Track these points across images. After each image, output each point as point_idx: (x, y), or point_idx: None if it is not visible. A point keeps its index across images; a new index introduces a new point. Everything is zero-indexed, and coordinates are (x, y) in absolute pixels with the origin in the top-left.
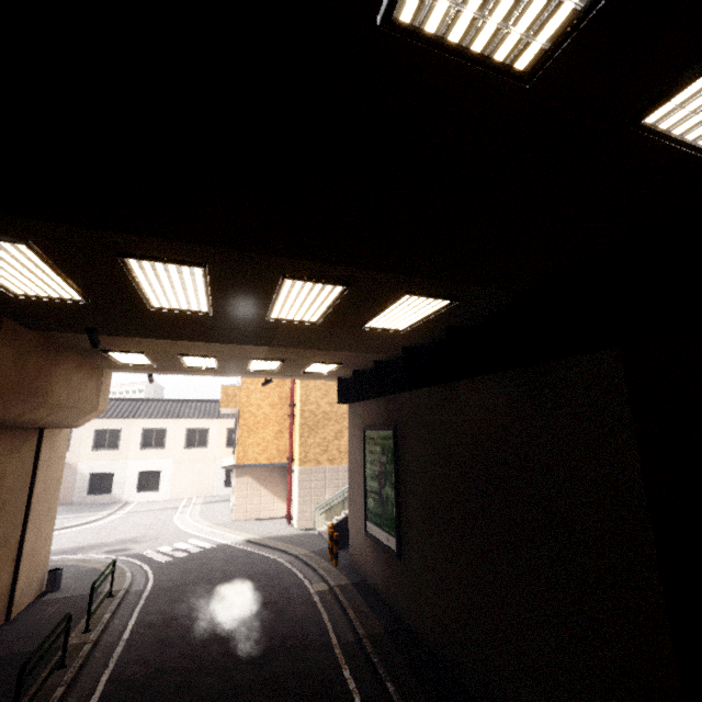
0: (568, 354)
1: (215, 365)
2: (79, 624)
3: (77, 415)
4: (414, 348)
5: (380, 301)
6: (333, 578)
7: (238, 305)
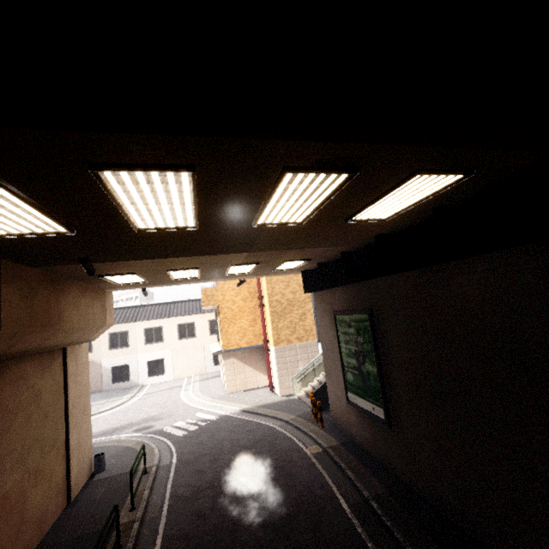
0: None
1: (198, 275)
2: (125, 502)
3: (90, 332)
4: (386, 235)
5: (380, 187)
6: (324, 440)
7: (225, 214)
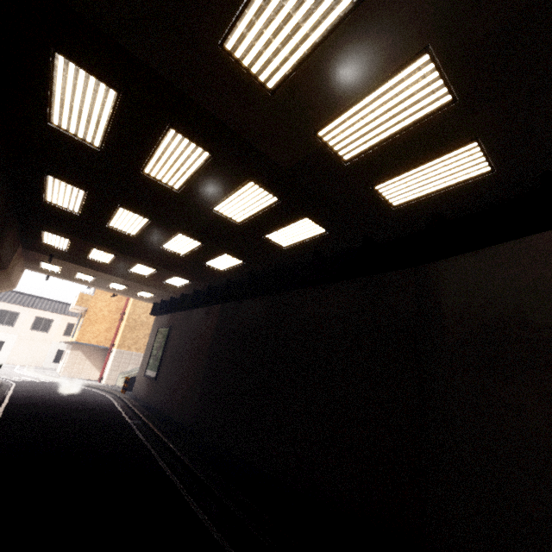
0: (213, 304)
1: (92, 281)
2: None
3: (6, 287)
4: (185, 295)
5: (168, 276)
6: (121, 395)
7: (120, 265)
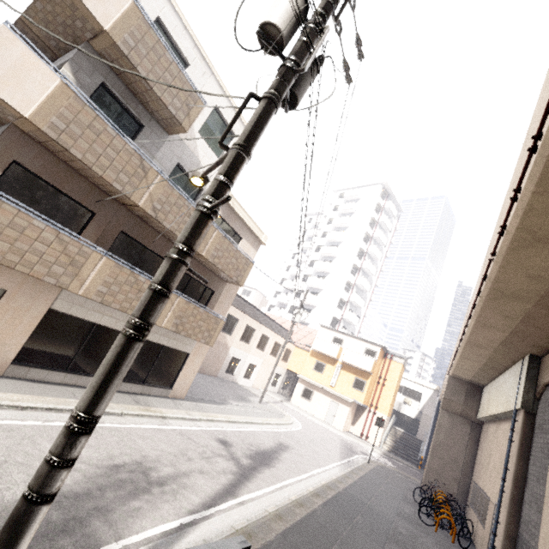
0: None
1: None
2: None
3: None
4: None
5: None
6: None
7: None
